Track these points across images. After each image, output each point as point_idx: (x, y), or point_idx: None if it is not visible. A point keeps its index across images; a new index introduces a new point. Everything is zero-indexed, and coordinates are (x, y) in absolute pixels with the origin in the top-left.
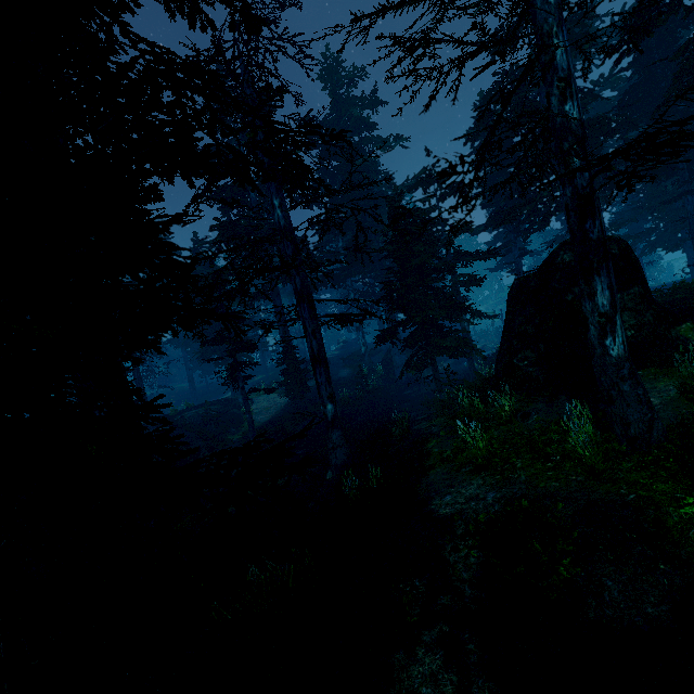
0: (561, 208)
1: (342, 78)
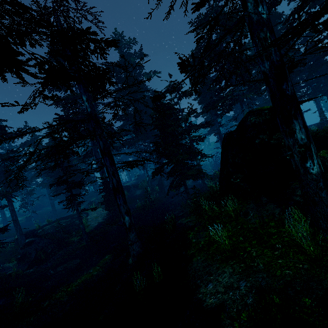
0: (237, 101)
1: (124, 44)
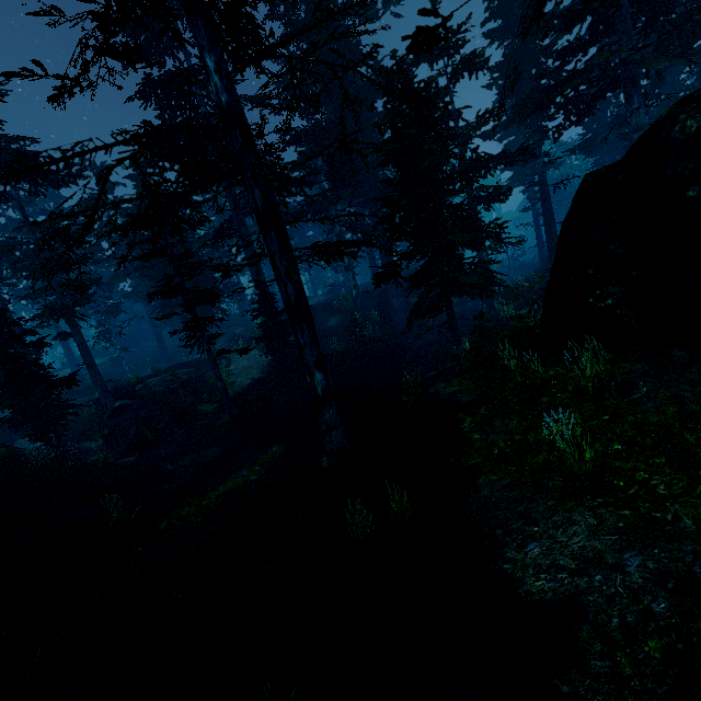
0: (614, 86)
1: None
